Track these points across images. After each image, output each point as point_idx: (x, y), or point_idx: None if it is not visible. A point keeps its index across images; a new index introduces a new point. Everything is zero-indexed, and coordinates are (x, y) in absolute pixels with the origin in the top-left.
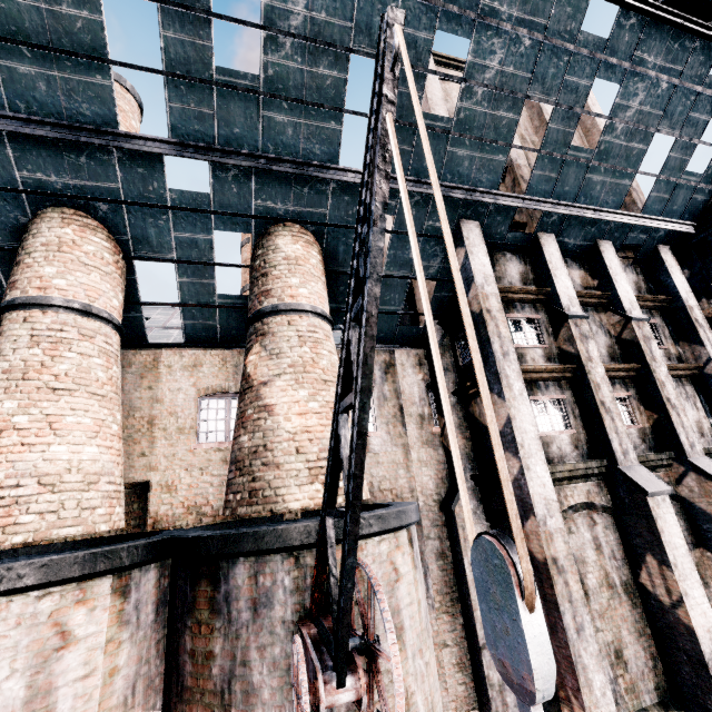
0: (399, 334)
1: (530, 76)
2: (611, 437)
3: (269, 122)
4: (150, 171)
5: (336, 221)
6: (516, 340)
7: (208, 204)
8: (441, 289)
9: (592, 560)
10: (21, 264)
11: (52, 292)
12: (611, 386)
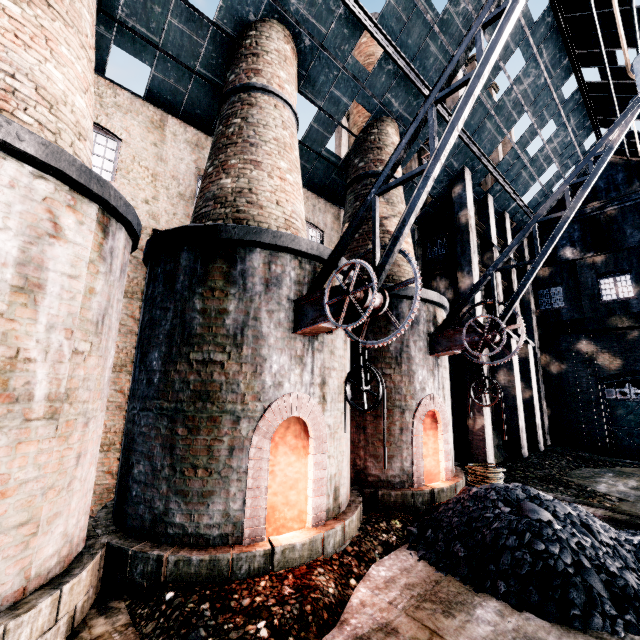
0: None
1: (533, 100)
2: (499, 311)
3: (426, 48)
4: (350, 36)
5: None
6: None
7: (364, 79)
8: (431, 206)
9: None
10: (261, 57)
11: (286, 93)
12: None
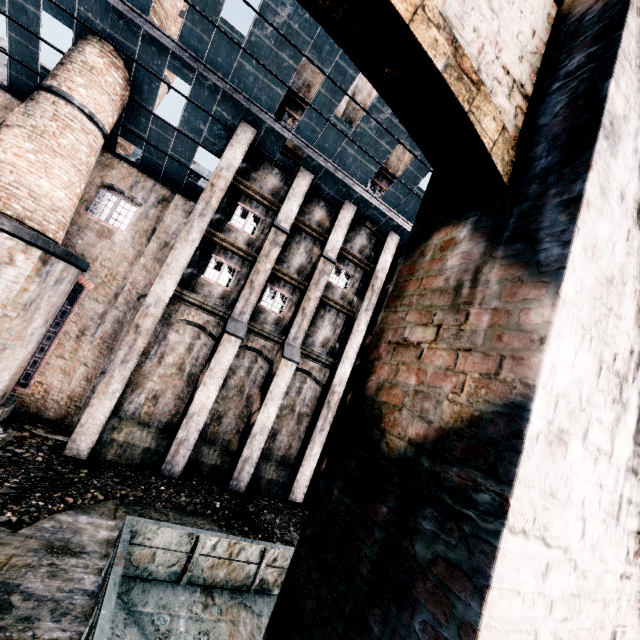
0: (187, 185)
1: (311, 41)
2: (240, 300)
3: None
4: None
5: (144, 63)
6: (235, 222)
7: None
8: None
9: (180, 352)
10: None
11: None
12: (282, 285)
